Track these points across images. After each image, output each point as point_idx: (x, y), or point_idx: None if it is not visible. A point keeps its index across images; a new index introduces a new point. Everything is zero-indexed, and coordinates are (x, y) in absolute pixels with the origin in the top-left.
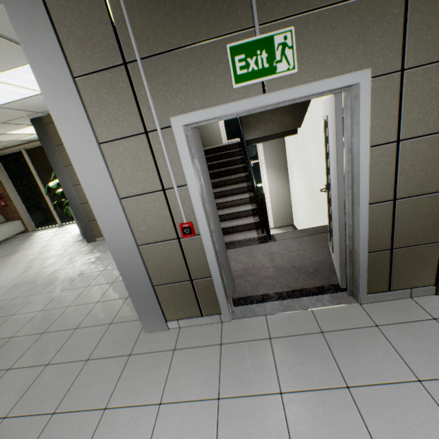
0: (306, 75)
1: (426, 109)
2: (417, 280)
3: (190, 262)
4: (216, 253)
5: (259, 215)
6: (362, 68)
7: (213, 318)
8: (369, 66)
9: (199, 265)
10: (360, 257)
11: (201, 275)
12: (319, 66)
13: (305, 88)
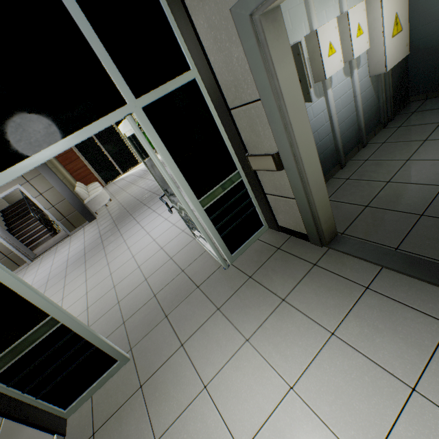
0: (2, 191)
1: (42, 186)
2: (81, 222)
3: (2, 251)
4: (11, 244)
5: (44, 226)
6: (17, 184)
7: (25, 265)
8: (19, 183)
9: (6, 250)
10: (58, 224)
11: (9, 253)
12: (5, 188)
13: (4, 193)
